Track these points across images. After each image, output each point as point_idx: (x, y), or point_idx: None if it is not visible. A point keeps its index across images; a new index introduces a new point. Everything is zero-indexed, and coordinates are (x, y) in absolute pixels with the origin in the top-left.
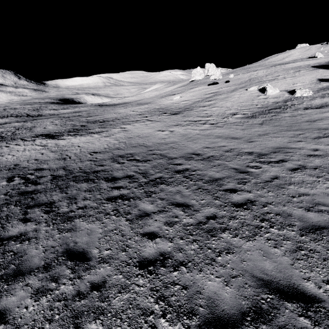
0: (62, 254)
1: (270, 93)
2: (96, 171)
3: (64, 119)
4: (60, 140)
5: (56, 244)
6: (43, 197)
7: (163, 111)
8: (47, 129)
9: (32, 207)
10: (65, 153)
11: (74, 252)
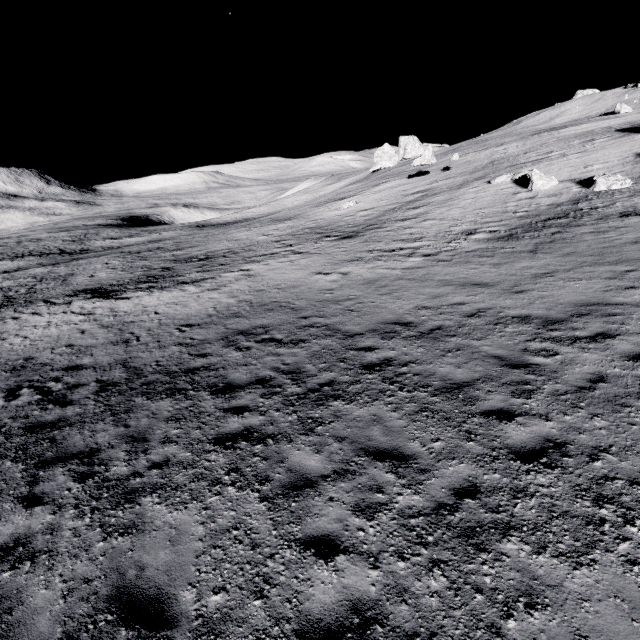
0: (108, 605)
1: (539, 187)
2: (192, 370)
3: (129, 256)
4: (120, 301)
5: (94, 572)
6: (76, 436)
7: (324, 233)
8: (95, 278)
9: (50, 465)
10: (129, 329)
11: (136, 599)
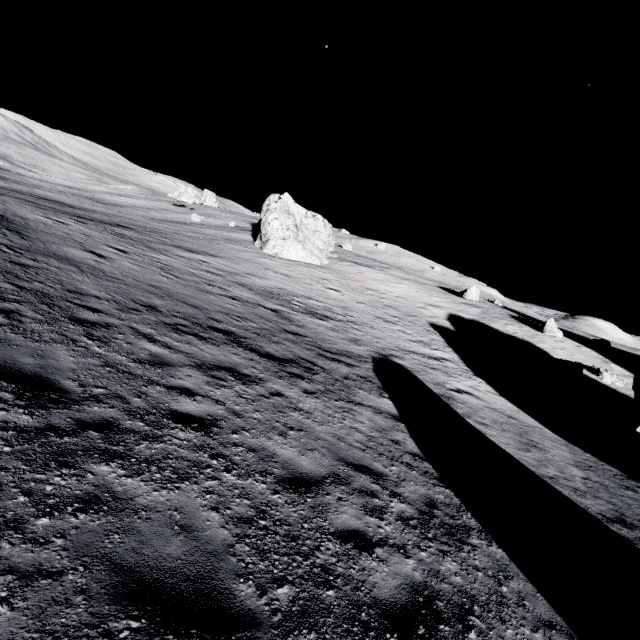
0: None
1: (193, 219)
2: None
3: None
4: None
5: None
6: None
7: (92, 199)
8: None
9: None
10: None
11: None
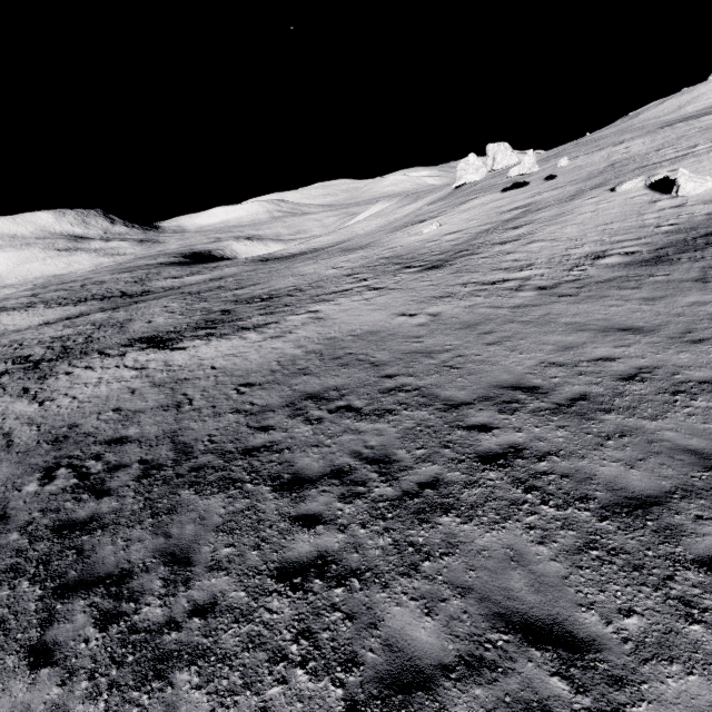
0: None
1: (688, 191)
2: (251, 451)
3: (189, 297)
4: (175, 352)
5: None
6: (106, 547)
7: (403, 263)
8: (153, 324)
9: (70, 593)
10: (182, 389)
11: None
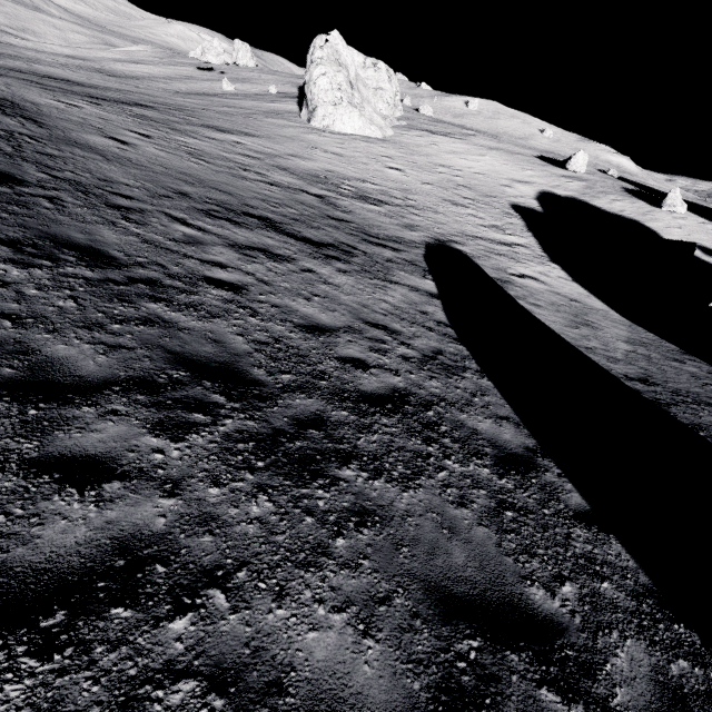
0: None
1: (225, 88)
2: None
3: None
4: None
5: None
6: None
7: (101, 72)
8: None
9: None
10: None
11: None
